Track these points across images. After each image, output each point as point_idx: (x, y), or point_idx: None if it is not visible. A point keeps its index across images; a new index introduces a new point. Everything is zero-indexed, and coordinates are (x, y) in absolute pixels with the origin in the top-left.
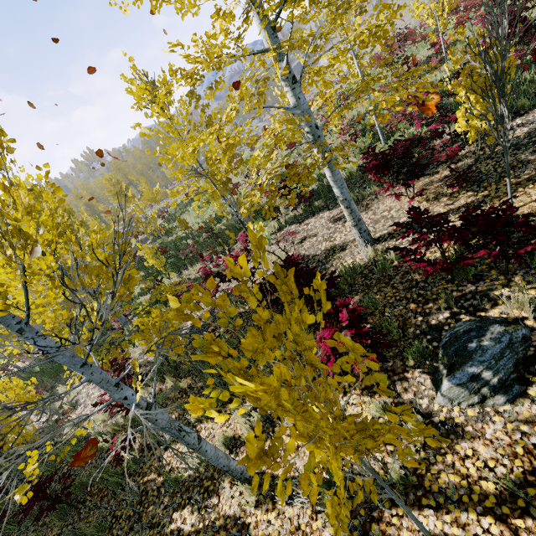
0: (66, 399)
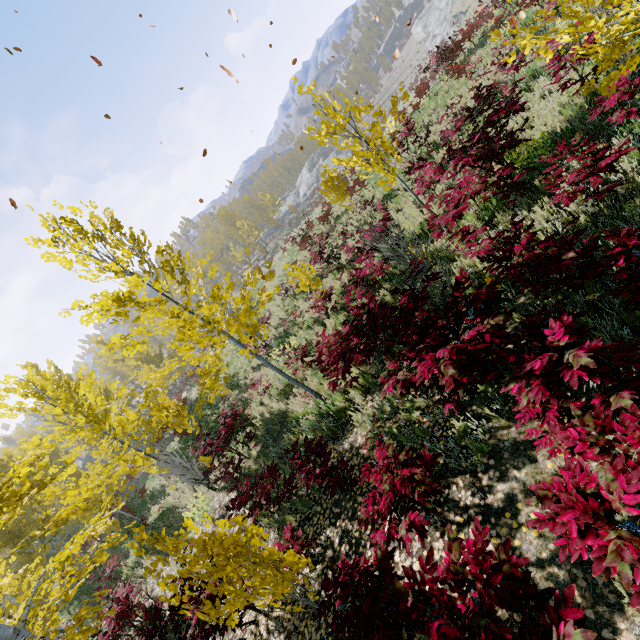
0: None
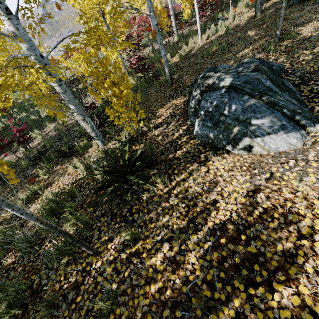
0: (45, 132)
